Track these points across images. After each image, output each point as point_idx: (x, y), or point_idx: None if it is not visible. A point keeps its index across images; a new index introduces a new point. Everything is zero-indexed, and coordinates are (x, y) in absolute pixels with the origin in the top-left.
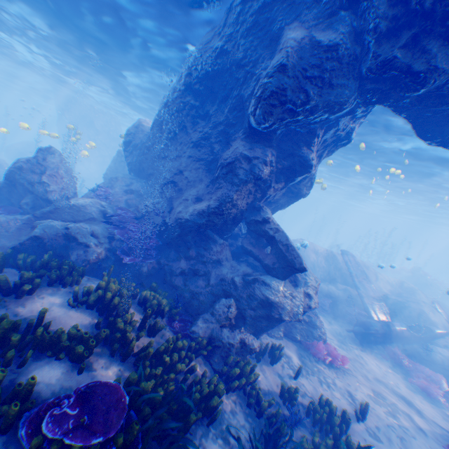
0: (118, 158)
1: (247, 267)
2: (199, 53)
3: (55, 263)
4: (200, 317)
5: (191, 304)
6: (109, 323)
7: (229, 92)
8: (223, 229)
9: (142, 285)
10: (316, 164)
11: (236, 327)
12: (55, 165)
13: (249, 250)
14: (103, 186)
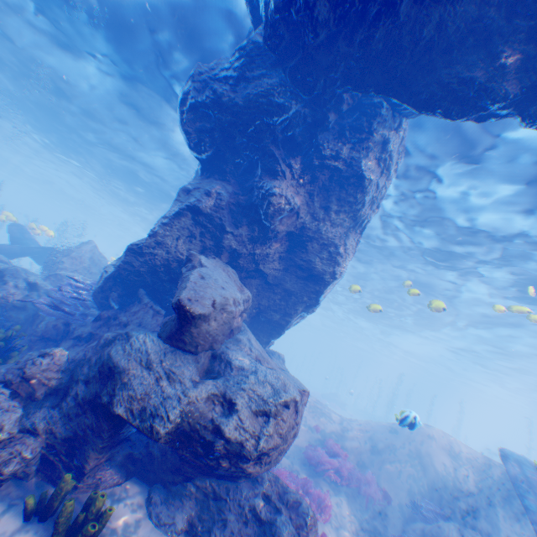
0: None
1: None
2: None
3: None
4: None
5: None
6: None
7: None
8: (161, 290)
9: (32, 348)
10: (322, 219)
11: (37, 408)
12: (83, 252)
13: None
14: None
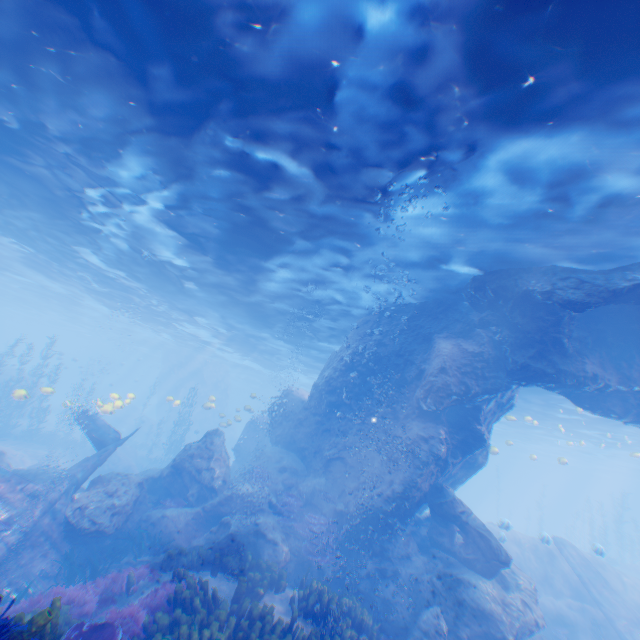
0: (251, 424)
1: (443, 564)
2: (359, 342)
3: (264, 562)
4: (408, 634)
5: (389, 620)
6: (333, 632)
7: (391, 373)
8: (405, 514)
9: None
10: (486, 430)
11: None
12: (220, 446)
13: (439, 540)
14: (260, 466)
